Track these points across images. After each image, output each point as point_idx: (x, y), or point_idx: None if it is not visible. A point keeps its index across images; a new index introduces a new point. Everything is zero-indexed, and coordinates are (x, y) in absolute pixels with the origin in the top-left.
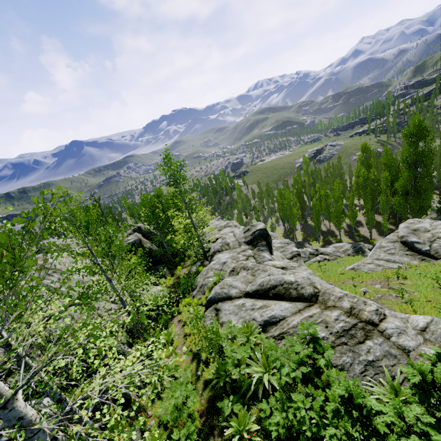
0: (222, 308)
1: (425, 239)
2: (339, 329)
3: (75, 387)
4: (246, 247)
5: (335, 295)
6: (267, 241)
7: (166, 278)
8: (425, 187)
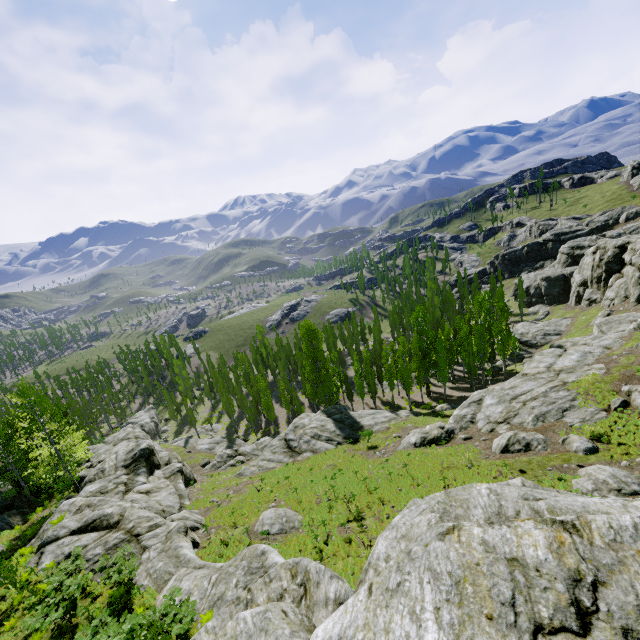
0: (47, 550)
1: (298, 436)
2: (112, 545)
3: None
4: (122, 471)
5: (130, 519)
6: (149, 461)
7: (14, 528)
8: (324, 378)
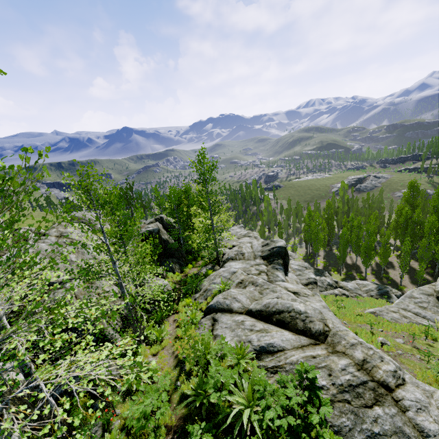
0: (220, 319)
1: None
2: (344, 382)
3: (57, 360)
4: (261, 261)
5: (348, 340)
6: (284, 260)
7: (174, 273)
8: None
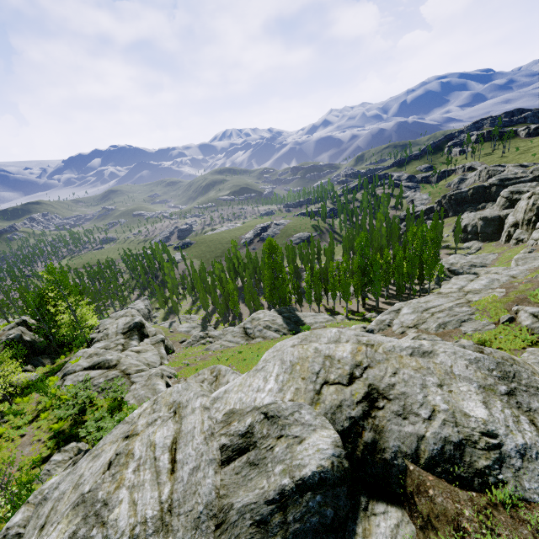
0: (67, 378)
1: (254, 326)
2: (111, 378)
3: None
4: (121, 336)
5: (124, 364)
6: (141, 331)
7: (46, 367)
8: (280, 285)
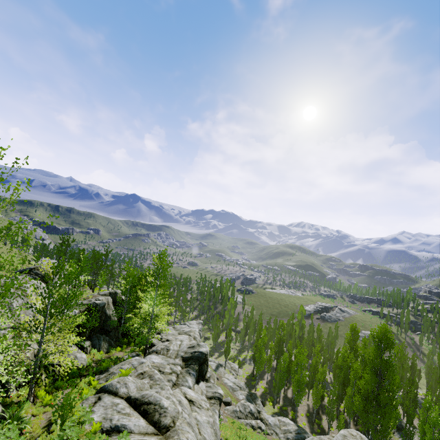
0: (103, 399)
1: None
2: None
3: None
4: (180, 361)
5: (180, 436)
6: (201, 367)
7: (100, 351)
8: (385, 401)
